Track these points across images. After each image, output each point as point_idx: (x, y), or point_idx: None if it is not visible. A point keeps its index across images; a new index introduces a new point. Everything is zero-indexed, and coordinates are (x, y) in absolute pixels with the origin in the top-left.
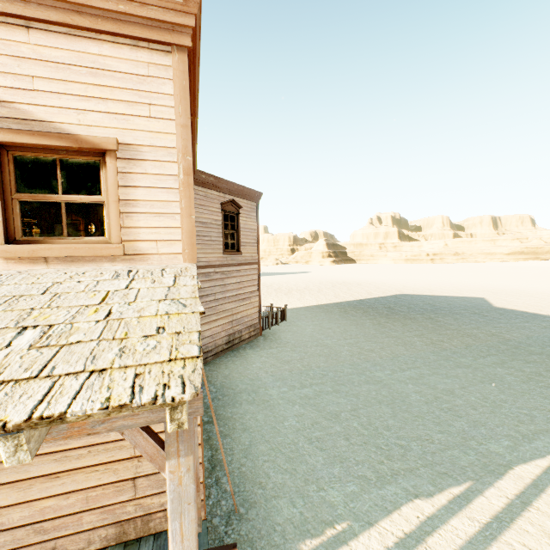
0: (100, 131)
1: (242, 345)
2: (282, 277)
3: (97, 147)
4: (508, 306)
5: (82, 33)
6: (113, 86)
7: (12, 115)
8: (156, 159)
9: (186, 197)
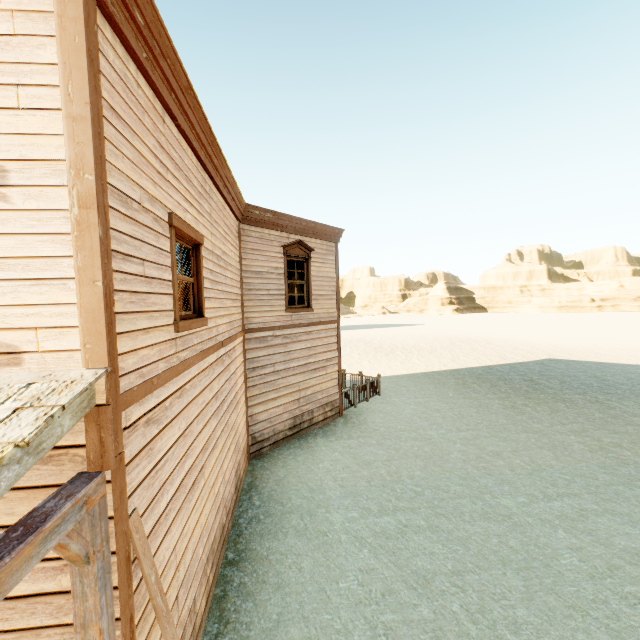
0: None
1: (314, 431)
2: (387, 330)
3: None
4: None
5: None
6: None
7: None
8: (32, 183)
9: (84, 248)
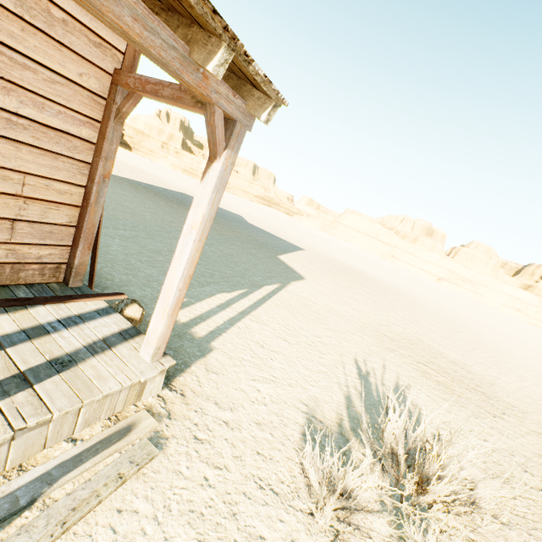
0: None
1: None
2: None
3: None
4: (256, 225)
5: None
6: None
7: None
8: None
9: None
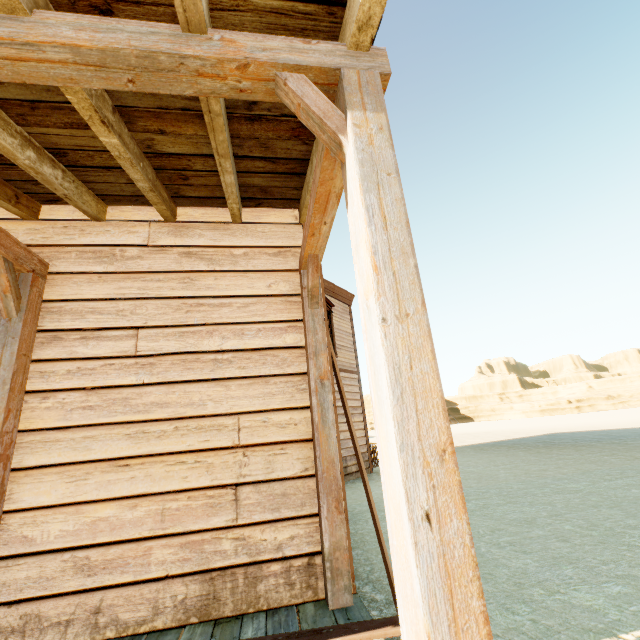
0: None
1: (349, 480)
2: None
3: None
4: None
5: None
6: None
7: None
8: None
9: None
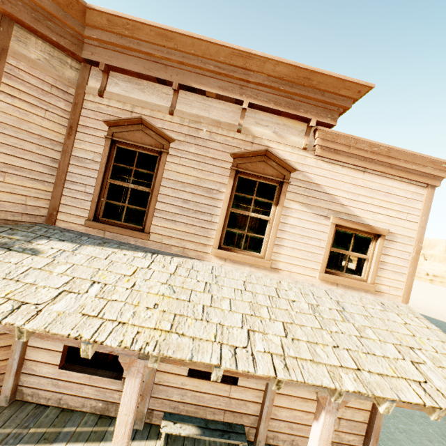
0: (380, 224)
1: None
2: None
3: (379, 233)
4: None
5: (386, 175)
6: (393, 202)
7: (345, 211)
8: (402, 242)
9: (412, 265)
